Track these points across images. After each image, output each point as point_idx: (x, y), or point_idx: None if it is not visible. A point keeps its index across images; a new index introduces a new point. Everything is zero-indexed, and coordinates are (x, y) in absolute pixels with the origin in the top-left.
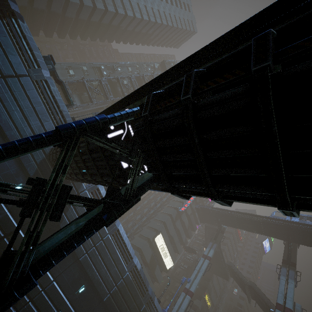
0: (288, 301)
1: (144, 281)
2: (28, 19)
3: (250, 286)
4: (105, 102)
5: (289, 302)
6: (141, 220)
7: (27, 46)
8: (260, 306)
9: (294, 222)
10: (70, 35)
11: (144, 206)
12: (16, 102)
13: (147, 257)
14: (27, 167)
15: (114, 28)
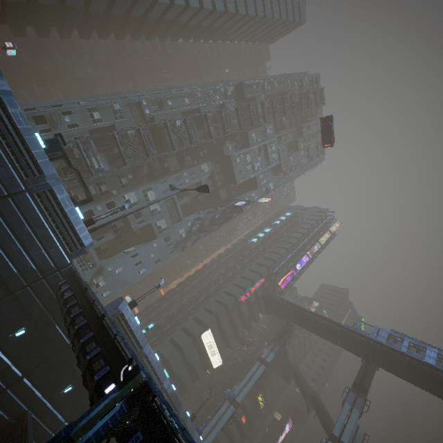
0: (346, 433)
1: (176, 405)
2: (31, 14)
3: (312, 397)
4: (145, 160)
5: (346, 436)
6: (187, 308)
7: (23, 146)
8: (319, 419)
9: (378, 342)
10: (99, 34)
11: (194, 284)
12: (12, 230)
13: (189, 356)
14: (29, 309)
15: (168, 22)
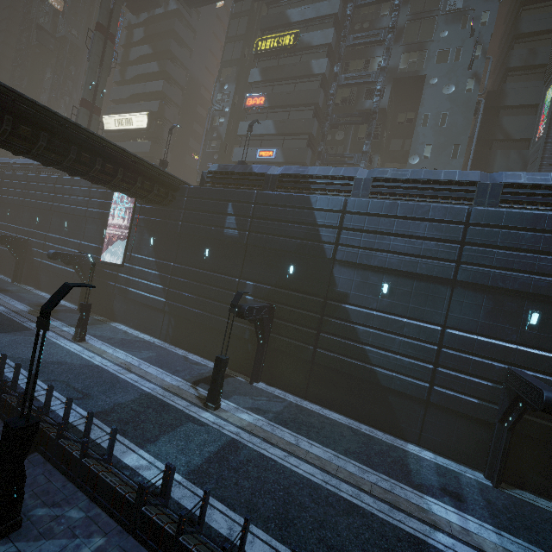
0: None
1: None
2: None
3: None
4: None
5: None
6: None
7: None
8: None
9: None
10: None
11: None
12: None
13: None
14: None
15: None
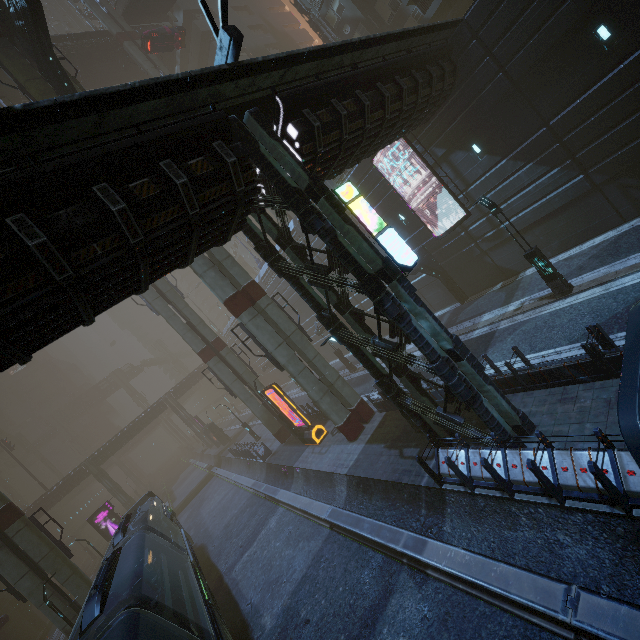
0: None
1: None
2: None
3: None
4: None
5: None
6: None
7: None
8: None
9: None
10: None
11: None
12: None
13: None
14: None
15: None
